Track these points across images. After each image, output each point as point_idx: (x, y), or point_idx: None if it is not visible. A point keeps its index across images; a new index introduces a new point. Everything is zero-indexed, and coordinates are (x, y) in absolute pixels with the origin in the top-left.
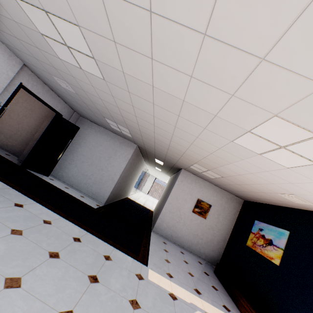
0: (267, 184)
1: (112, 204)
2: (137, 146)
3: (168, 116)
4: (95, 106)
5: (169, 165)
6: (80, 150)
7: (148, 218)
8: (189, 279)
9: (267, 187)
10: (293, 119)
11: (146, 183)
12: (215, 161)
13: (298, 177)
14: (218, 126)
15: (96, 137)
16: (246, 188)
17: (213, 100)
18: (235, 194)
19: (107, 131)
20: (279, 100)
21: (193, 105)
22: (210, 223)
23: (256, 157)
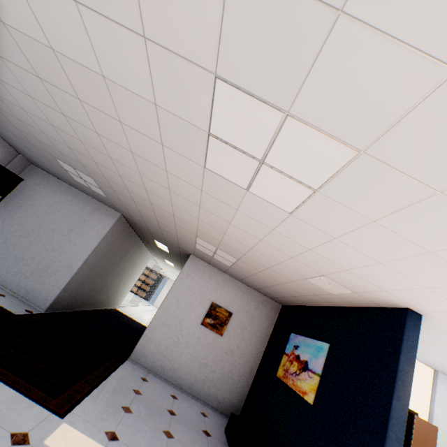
0: (288, 261)
1: (67, 313)
2: (121, 217)
3: (111, 126)
4: (30, 131)
5: (176, 250)
6: (20, 216)
7: (138, 340)
8: (158, 442)
9: (291, 268)
10: (239, 77)
11: (162, 292)
12: (213, 224)
13: (310, 233)
14: (173, 134)
15: (53, 198)
16: (271, 276)
17: (134, 63)
18: (268, 294)
19: (75, 189)
20: (201, 30)
21: (120, 85)
22: (229, 343)
23: (247, 198)
